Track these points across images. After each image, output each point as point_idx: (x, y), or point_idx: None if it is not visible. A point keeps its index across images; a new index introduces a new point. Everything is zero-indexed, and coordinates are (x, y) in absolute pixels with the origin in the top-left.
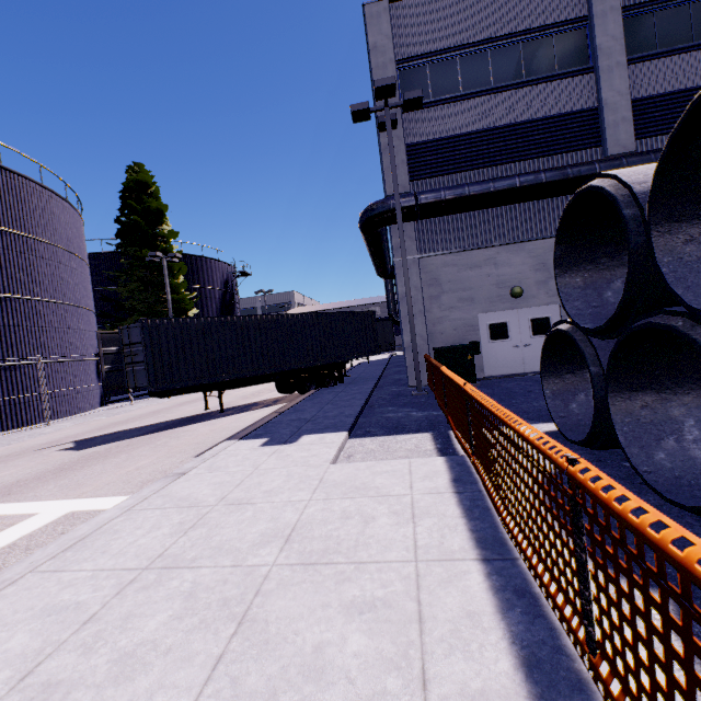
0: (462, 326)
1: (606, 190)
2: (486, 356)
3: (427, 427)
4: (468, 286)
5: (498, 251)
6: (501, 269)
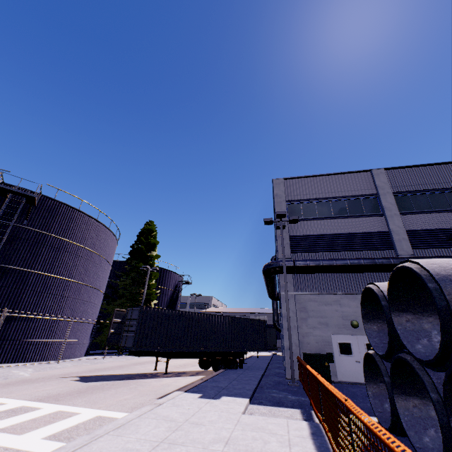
0: (321, 341)
1: (374, 291)
2: (338, 365)
3: (298, 406)
4: (324, 315)
5: (341, 297)
6: (343, 308)
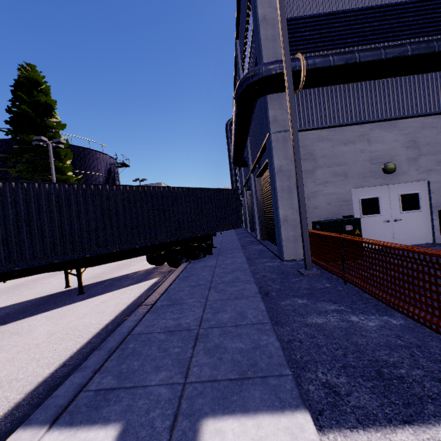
0: (336, 201)
1: None
2: None
3: None
4: (342, 161)
5: (372, 128)
6: (374, 146)
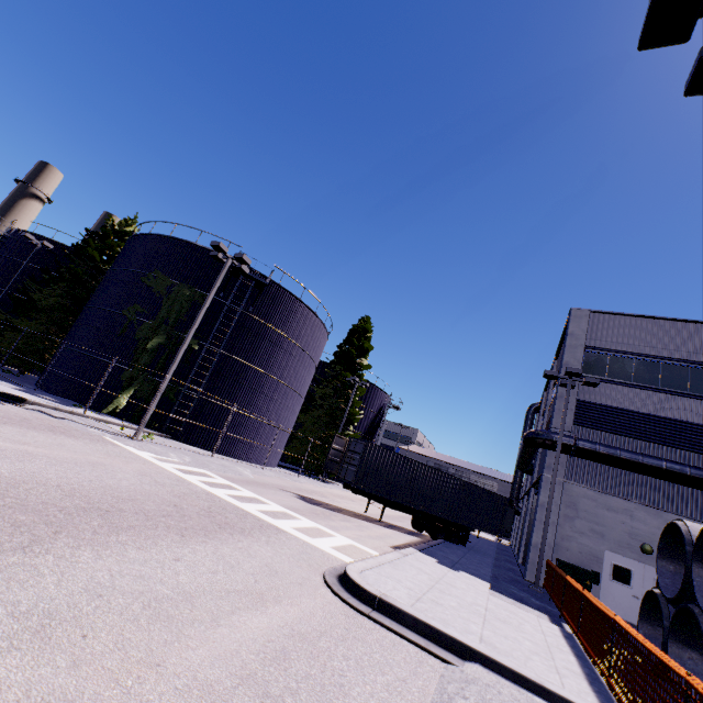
0: (587, 553)
1: (681, 531)
2: (604, 590)
3: (544, 611)
4: (601, 522)
5: (637, 507)
6: (635, 523)
